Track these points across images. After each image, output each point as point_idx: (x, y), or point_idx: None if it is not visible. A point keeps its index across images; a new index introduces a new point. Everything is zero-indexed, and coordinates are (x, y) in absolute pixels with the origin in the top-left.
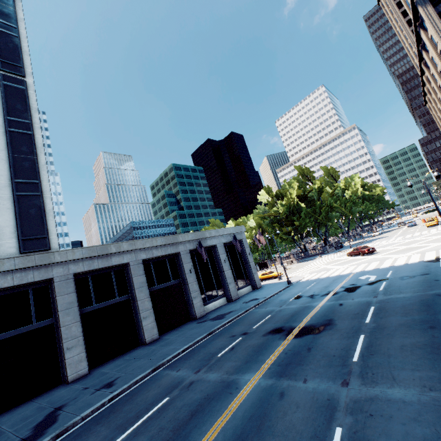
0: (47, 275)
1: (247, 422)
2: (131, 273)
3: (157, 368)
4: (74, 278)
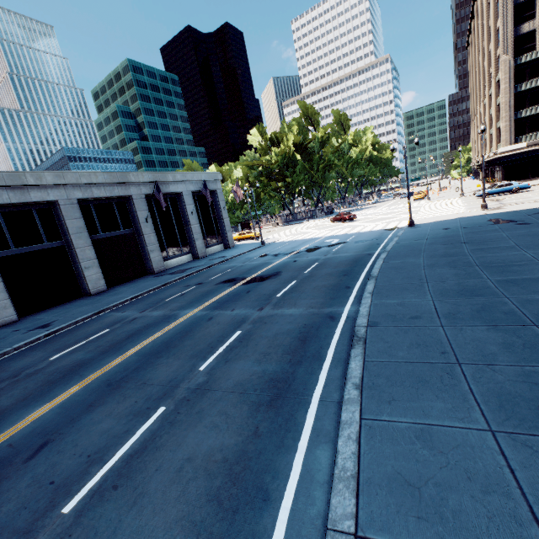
0: None
1: (175, 335)
2: (62, 214)
3: (101, 312)
4: None
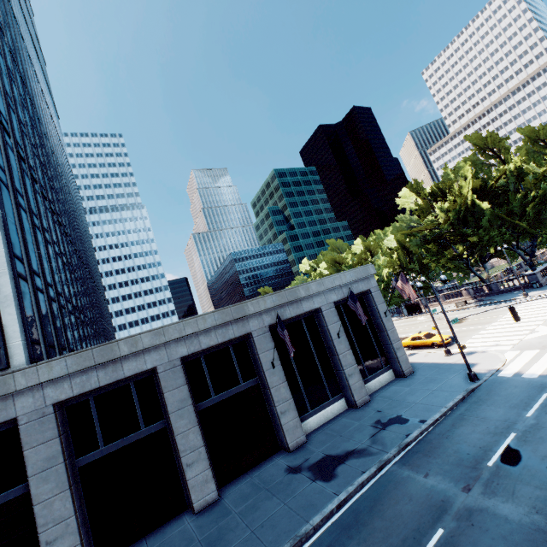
0: (6, 415)
1: None
2: (161, 385)
3: None
4: (64, 405)
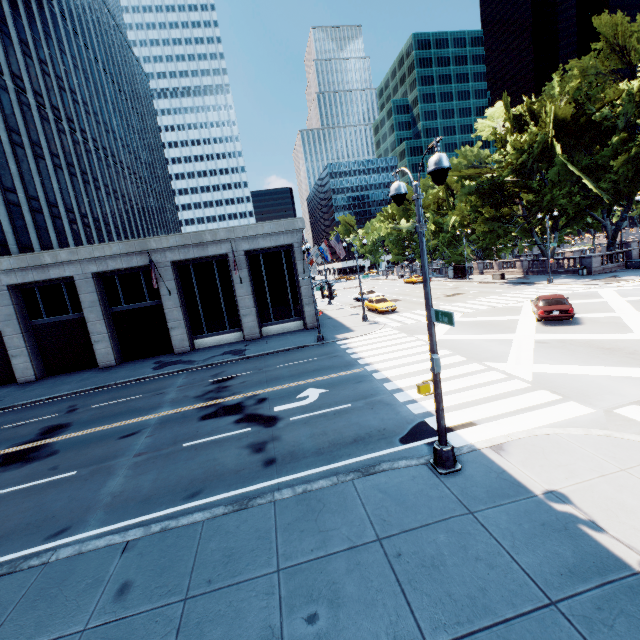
0: None
1: None
2: (78, 289)
3: (7, 409)
4: (20, 288)
